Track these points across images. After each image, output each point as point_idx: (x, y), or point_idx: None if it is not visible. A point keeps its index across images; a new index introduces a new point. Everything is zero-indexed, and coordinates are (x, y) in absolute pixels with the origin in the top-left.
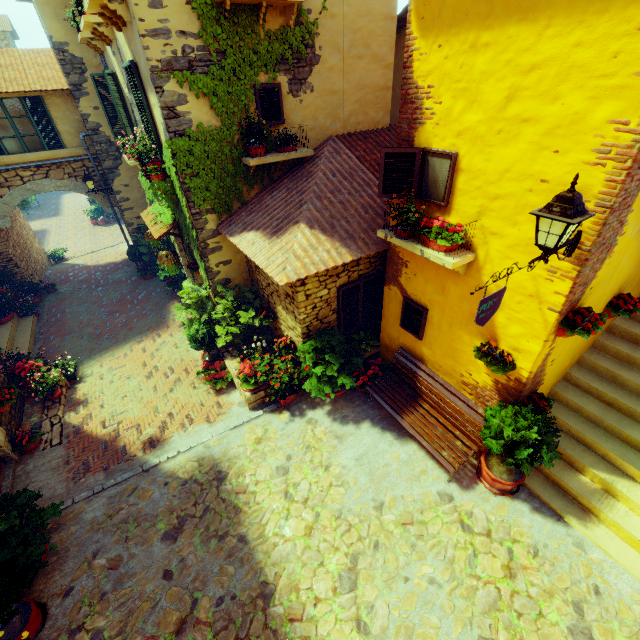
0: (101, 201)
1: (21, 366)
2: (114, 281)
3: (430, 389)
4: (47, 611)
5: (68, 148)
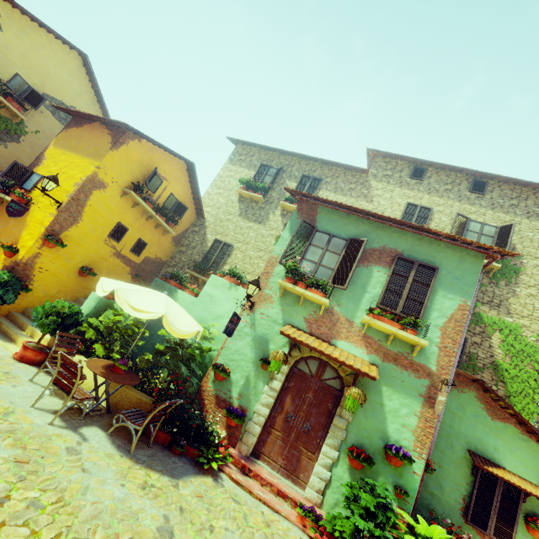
0: None
1: None
2: None
3: None
4: None
5: None
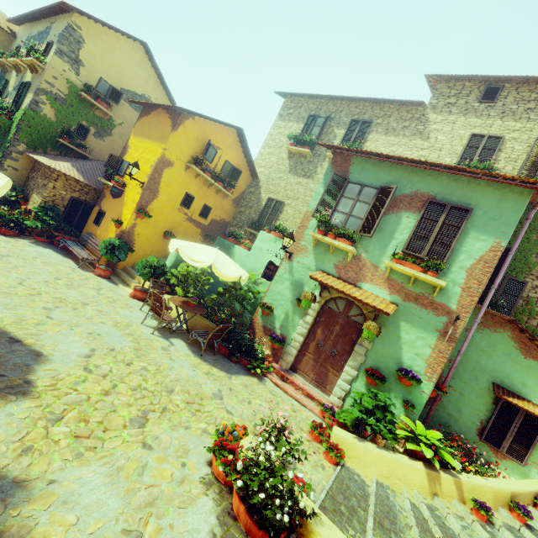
0: None
1: None
2: None
3: (92, 243)
4: None
5: None
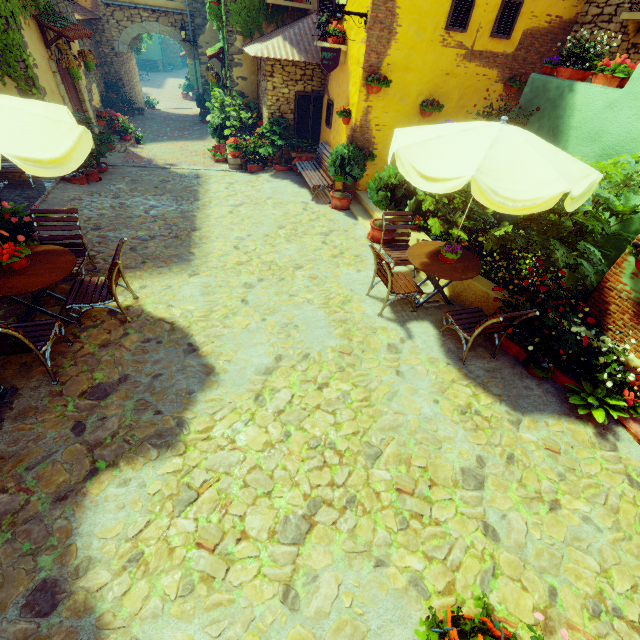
0: (188, 52)
1: (113, 115)
2: (182, 120)
3: (325, 159)
4: (102, 180)
5: (175, 2)
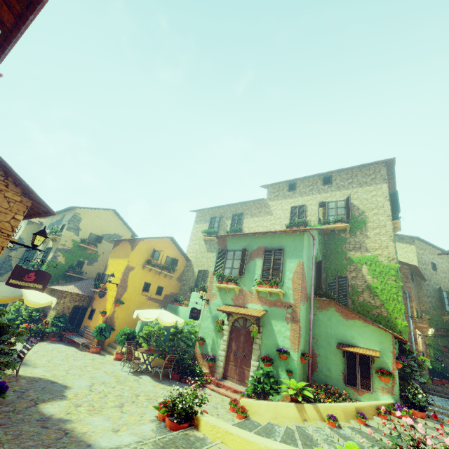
0: None
1: None
2: None
3: (87, 332)
4: None
5: None
